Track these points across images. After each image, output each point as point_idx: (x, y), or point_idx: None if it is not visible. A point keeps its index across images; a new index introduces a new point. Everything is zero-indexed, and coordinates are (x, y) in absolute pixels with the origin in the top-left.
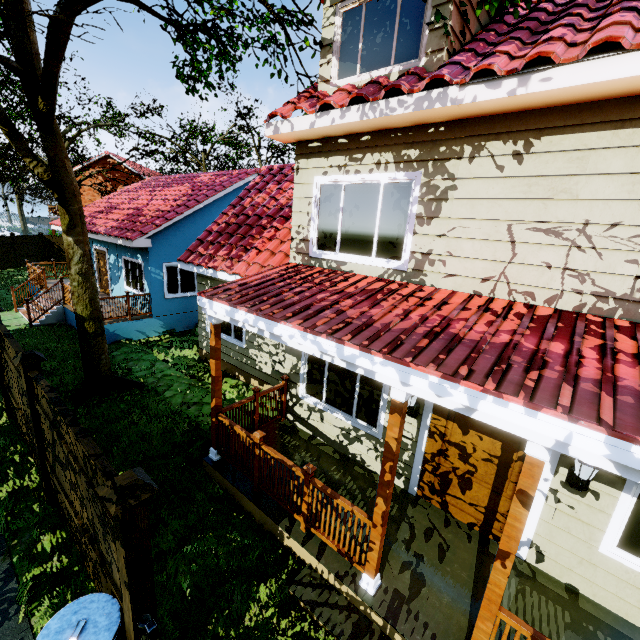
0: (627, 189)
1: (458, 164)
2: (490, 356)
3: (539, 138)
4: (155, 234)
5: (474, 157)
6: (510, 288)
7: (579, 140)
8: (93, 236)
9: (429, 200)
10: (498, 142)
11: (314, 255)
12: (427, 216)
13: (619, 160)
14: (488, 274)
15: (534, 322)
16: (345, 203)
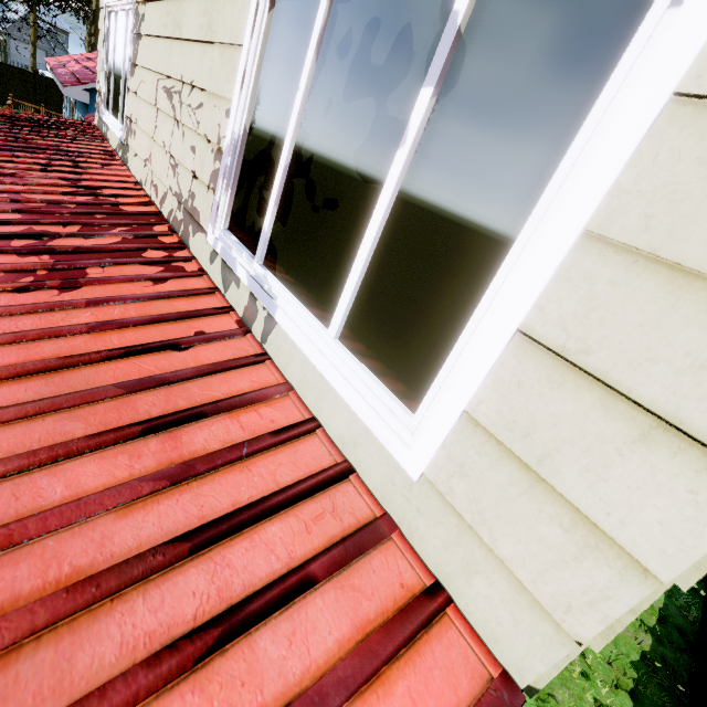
0: (202, 23)
1: None
2: None
3: None
4: None
5: None
6: (152, 178)
7: None
8: (55, 78)
9: (136, 37)
10: None
11: (100, 114)
12: (132, 62)
13: None
14: (146, 155)
15: (84, 206)
16: (116, 41)
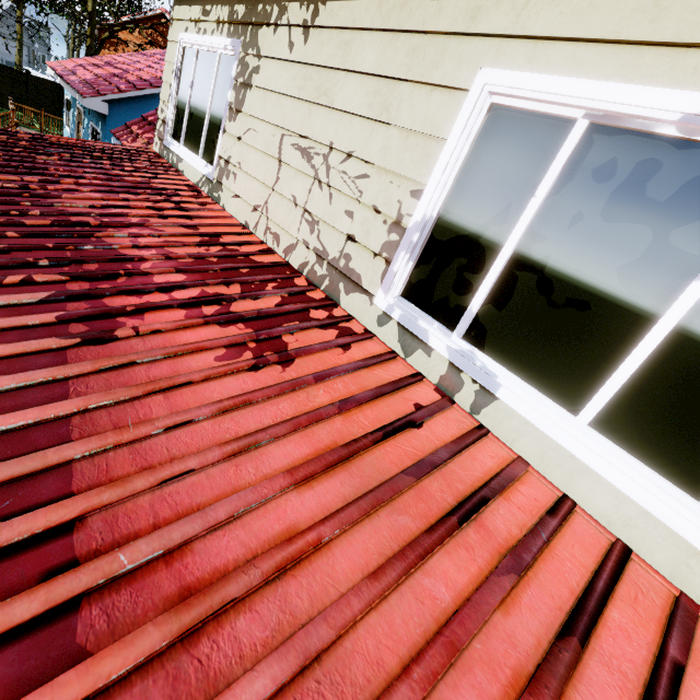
0: (369, 101)
1: (266, 34)
2: (70, 254)
3: (325, 3)
4: (118, 101)
5: (278, 25)
6: (267, 225)
7: (352, 12)
8: (65, 86)
9: (241, 85)
10: (297, 4)
11: (166, 143)
12: (235, 108)
13: (374, 52)
14: (257, 201)
15: (223, 259)
16: (195, 77)
